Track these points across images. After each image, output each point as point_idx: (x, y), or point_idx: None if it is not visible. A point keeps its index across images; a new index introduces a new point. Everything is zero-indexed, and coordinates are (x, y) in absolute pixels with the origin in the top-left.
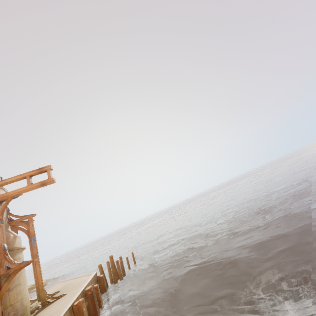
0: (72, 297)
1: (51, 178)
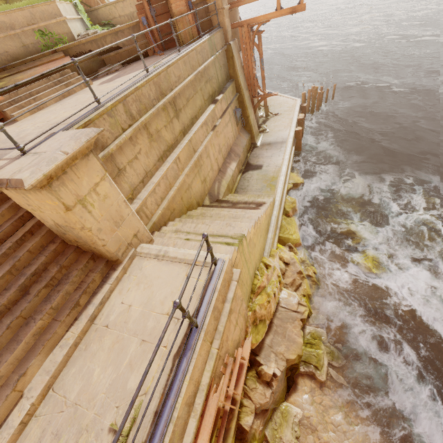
0: (291, 122)
1: (303, 5)
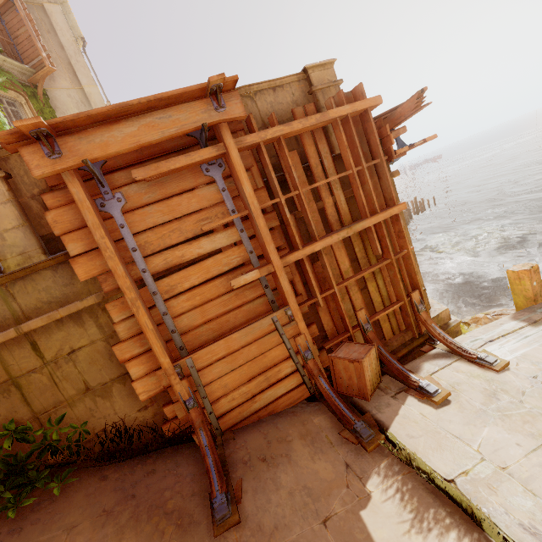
0: None
1: None
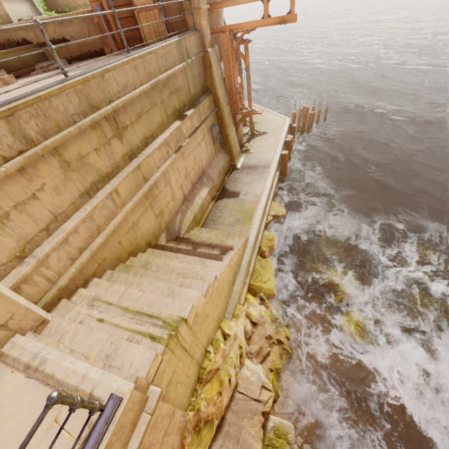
0: (278, 144)
1: (293, 15)
